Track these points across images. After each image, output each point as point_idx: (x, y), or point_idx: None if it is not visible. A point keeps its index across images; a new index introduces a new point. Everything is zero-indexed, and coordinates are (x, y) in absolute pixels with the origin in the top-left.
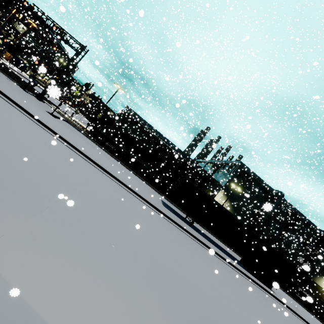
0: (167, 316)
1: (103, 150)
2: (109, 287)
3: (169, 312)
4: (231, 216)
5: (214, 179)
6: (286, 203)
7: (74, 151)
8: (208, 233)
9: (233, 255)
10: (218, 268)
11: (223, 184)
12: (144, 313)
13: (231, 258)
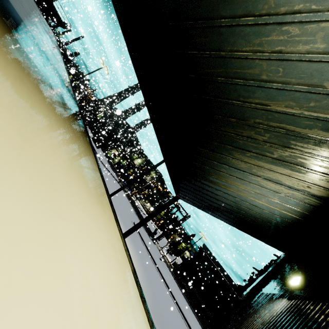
0: None
1: (184, 296)
2: None
3: None
4: None
5: None
6: None
7: (177, 307)
8: None
9: None
10: None
11: None
12: None
13: None
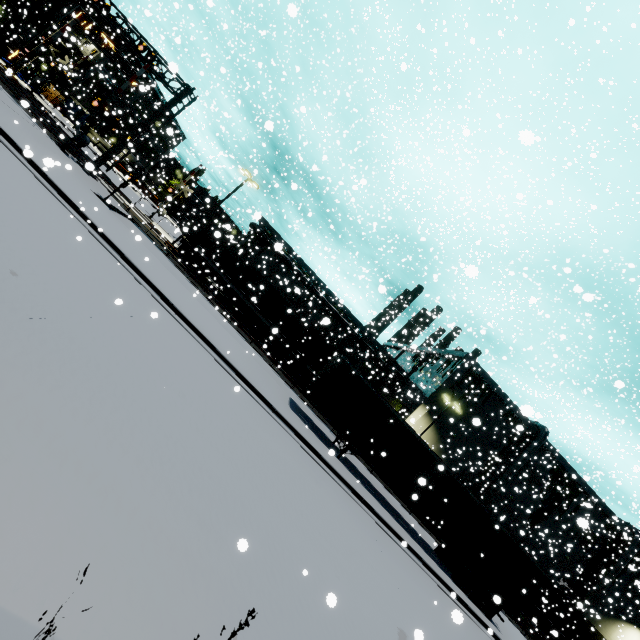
0: (195, 578)
1: (195, 285)
2: (74, 484)
3: (206, 574)
4: (424, 449)
5: (412, 383)
6: (551, 452)
7: (123, 265)
8: (379, 483)
9: (423, 537)
10: (376, 545)
11: (427, 394)
12: (138, 553)
13: (413, 539)
